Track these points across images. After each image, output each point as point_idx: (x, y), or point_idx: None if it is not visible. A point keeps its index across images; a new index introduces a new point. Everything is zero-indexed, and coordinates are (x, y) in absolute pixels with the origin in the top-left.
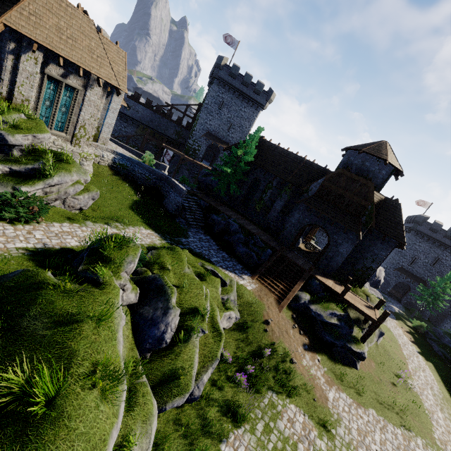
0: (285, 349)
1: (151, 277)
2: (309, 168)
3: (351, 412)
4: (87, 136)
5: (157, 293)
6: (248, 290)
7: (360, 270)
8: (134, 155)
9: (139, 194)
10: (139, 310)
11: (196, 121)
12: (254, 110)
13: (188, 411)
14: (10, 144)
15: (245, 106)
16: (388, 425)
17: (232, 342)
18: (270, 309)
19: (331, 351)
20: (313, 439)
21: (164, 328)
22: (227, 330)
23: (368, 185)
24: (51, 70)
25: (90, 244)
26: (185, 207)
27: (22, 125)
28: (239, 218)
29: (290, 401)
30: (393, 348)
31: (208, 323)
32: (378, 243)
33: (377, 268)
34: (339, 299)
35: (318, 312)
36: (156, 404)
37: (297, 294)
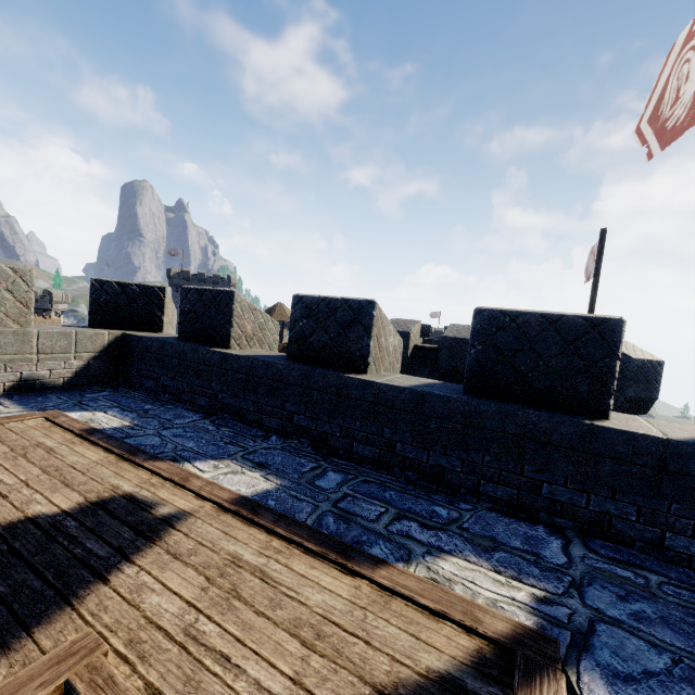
0: None
1: None
2: None
3: None
4: None
5: None
6: None
7: None
8: None
9: None
10: None
11: None
12: None
13: None
14: None
15: None
16: None
17: None
18: None
19: None
20: None
21: None
22: None
23: None
24: None
25: None
26: None
27: None
28: None
29: None
30: None
31: None
32: None
33: None
34: None
35: None
36: None
37: None
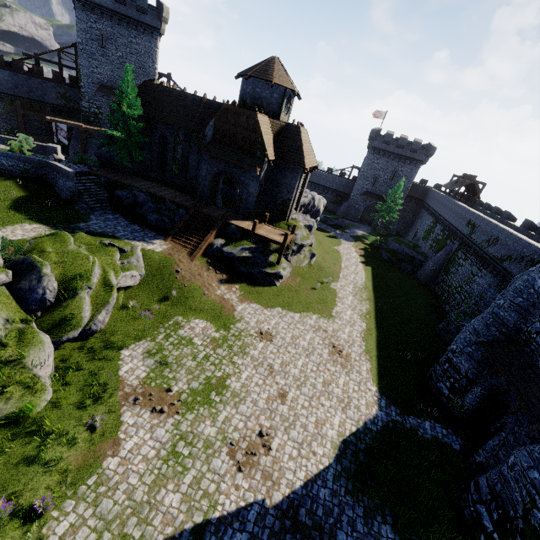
0: (197, 287)
1: (20, 259)
2: (211, 108)
3: (256, 313)
4: None
5: (29, 269)
6: (156, 251)
7: (281, 205)
8: (6, 143)
9: (21, 190)
10: (18, 286)
11: (79, 73)
12: (149, 38)
13: (93, 341)
14: None
15: (135, 34)
16: (289, 314)
17: (143, 294)
18: (182, 261)
19: (252, 280)
20: (209, 333)
21: (42, 292)
22: (137, 287)
23: (253, 116)
24: None
25: None
26: (81, 191)
27: None
28: (153, 186)
29: (196, 318)
30: (331, 264)
31: (101, 282)
32: (288, 173)
33: (295, 198)
34: (252, 236)
35: (230, 251)
36: (48, 337)
37: (212, 242)
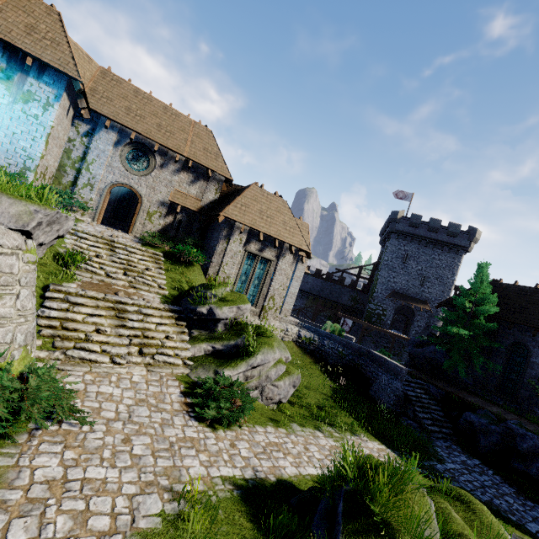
0: None
1: None
2: None
3: None
4: (275, 307)
5: None
6: None
7: None
8: None
9: (334, 377)
10: None
11: (376, 281)
12: (453, 255)
13: None
14: (217, 317)
15: (439, 252)
16: None
17: None
18: None
19: None
20: None
21: None
22: None
23: None
24: (251, 246)
25: (336, 481)
26: (411, 398)
27: (228, 298)
28: (518, 419)
29: None
30: None
31: None
32: None
33: None
34: None
35: None
36: None
37: None
